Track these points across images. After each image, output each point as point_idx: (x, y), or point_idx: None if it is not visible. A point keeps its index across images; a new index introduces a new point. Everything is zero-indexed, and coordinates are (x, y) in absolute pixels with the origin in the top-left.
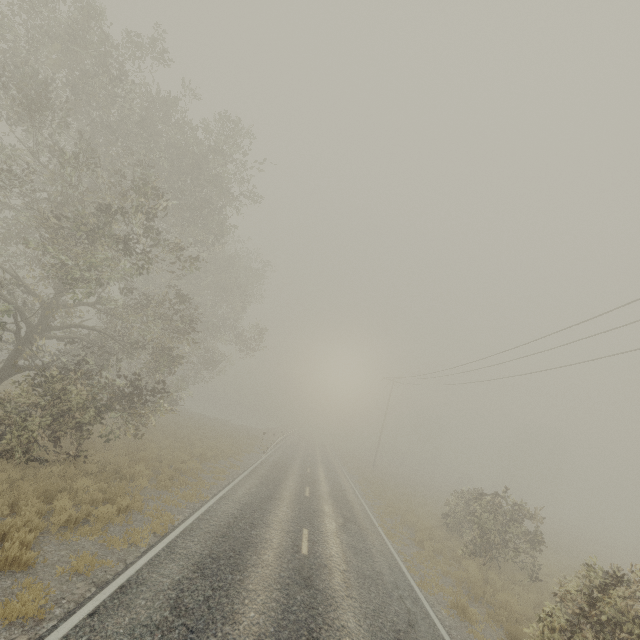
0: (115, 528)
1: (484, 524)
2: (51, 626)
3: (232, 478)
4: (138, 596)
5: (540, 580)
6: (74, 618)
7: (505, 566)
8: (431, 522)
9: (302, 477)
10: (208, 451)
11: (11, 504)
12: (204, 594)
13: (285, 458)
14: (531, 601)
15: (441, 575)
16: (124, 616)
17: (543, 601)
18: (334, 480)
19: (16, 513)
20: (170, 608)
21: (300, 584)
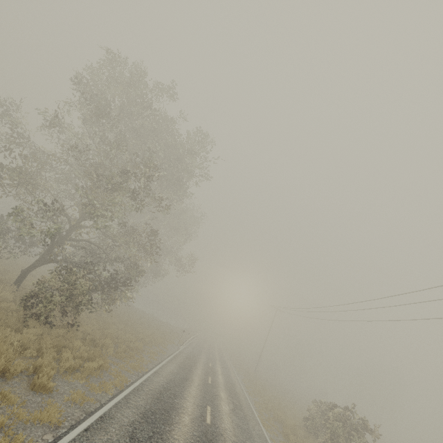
0: (93, 378)
1: (334, 430)
2: (64, 431)
3: (161, 360)
4: (110, 425)
5: None
6: (77, 429)
7: None
8: (295, 422)
9: (206, 368)
10: (146, 337)
11: (37, 349)
12: (148, 434)
13: (195, 352)
14: None
15: None
16: (104, 435)
17: None
18: (227, 375)
19: (39, 356)
20: (129, 437)
21: (206, 442)
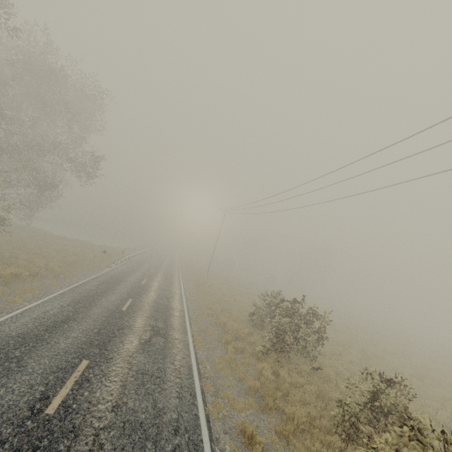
0: None
1: (281, 326)
2: None
3: (38, 298)
4: None
5: (320, 369)
6: None
7: (293, 354)
8: (240, 318)
9: (132, 289)
10: (27, 270)
11: None
12: None
13: (126, 271)
14: (314, 395)
15: (237, 381)
16: None
17: (323, 391)
18: (166, 288)
19: None
20: None
21: None
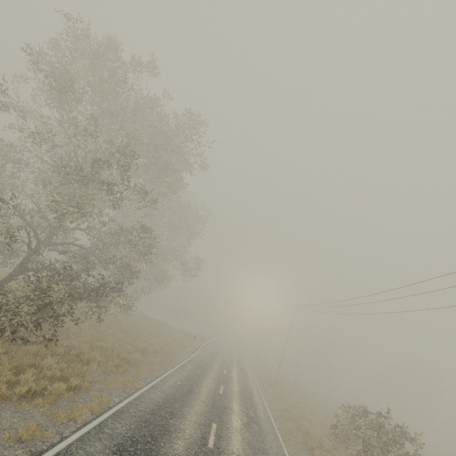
0: (63, 403)
1: (368, 440)
2: None
3: (164, 371)
4: None
5: None
6: None
7: None
8: (321, 430)
9: (219, 376)
10: (150, 346)
11: None
12: None
13: (208, 359)
14: None
15: None
16: None
17: None
18: (244, 382)
19: None
20: None
21: None
